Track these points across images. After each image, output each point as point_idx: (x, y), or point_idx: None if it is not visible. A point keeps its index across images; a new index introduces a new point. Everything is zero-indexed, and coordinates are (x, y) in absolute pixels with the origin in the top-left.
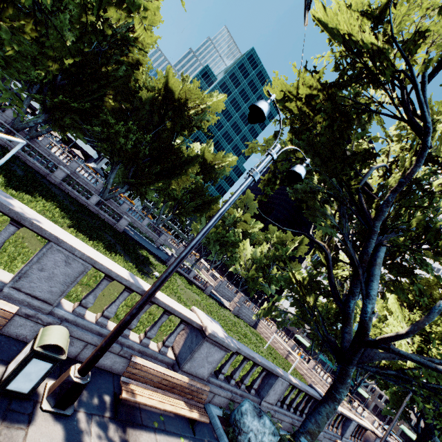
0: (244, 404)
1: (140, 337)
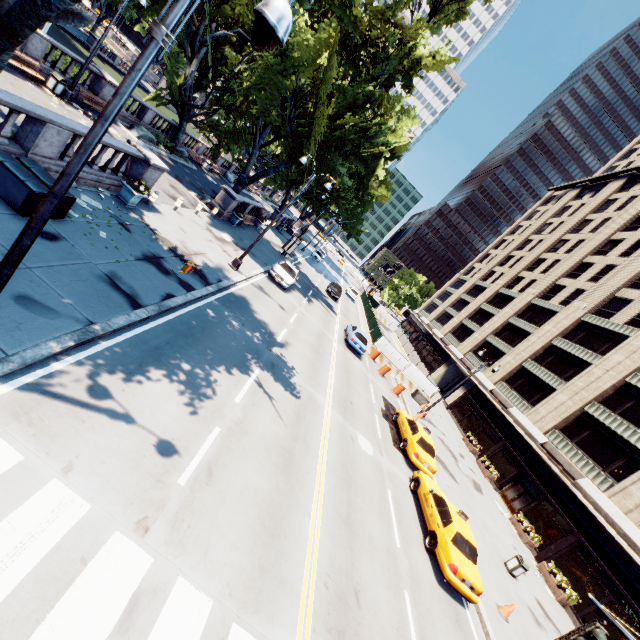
0: (228, 172)
1: (208, 158)
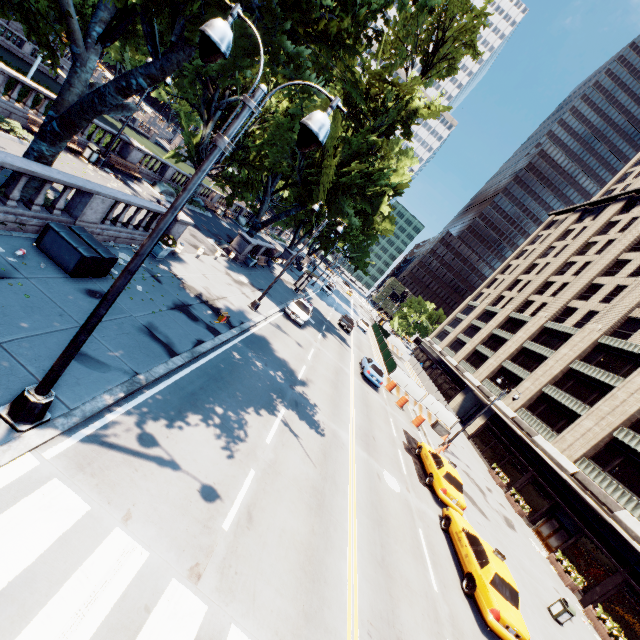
0: (240, 216)
1: (221, 205)
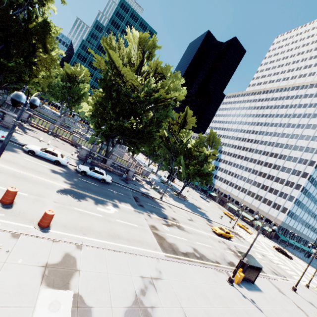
0: None
1: None
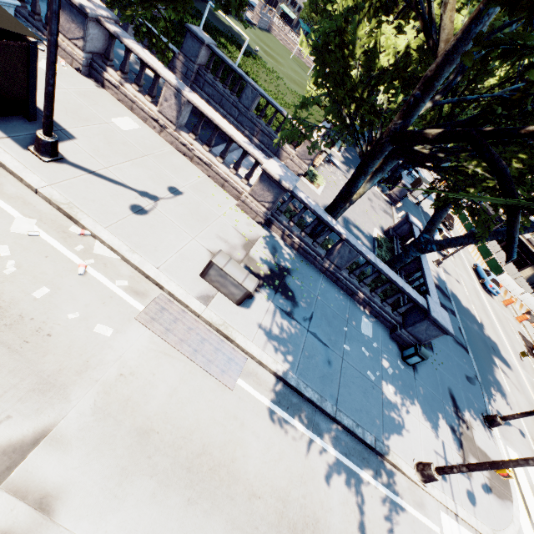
0: None
1: None
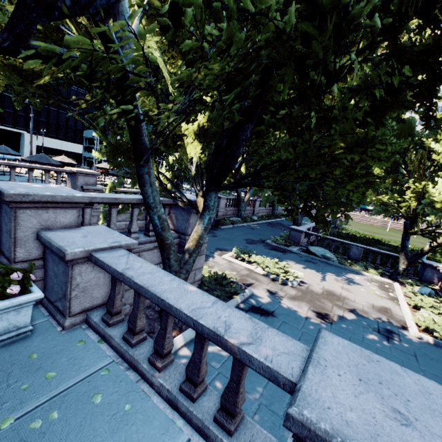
0: None
1: None
